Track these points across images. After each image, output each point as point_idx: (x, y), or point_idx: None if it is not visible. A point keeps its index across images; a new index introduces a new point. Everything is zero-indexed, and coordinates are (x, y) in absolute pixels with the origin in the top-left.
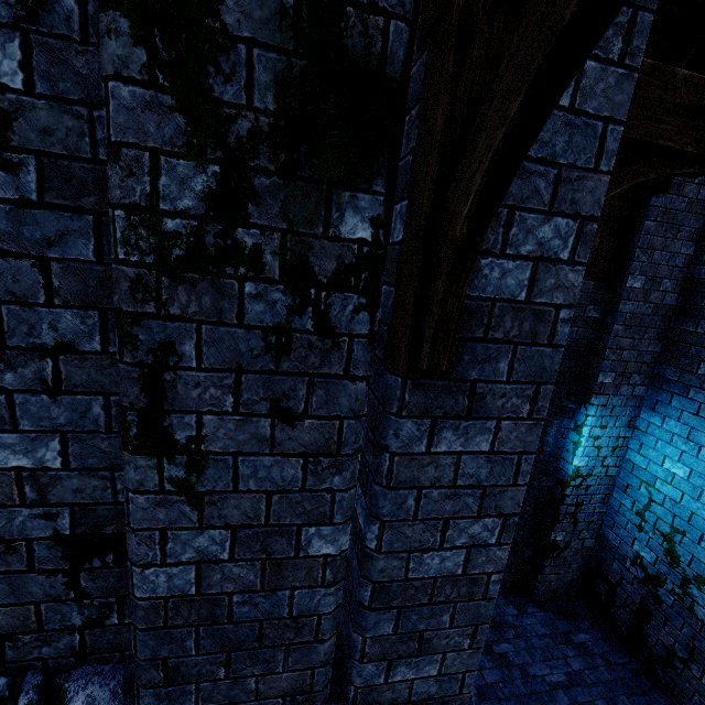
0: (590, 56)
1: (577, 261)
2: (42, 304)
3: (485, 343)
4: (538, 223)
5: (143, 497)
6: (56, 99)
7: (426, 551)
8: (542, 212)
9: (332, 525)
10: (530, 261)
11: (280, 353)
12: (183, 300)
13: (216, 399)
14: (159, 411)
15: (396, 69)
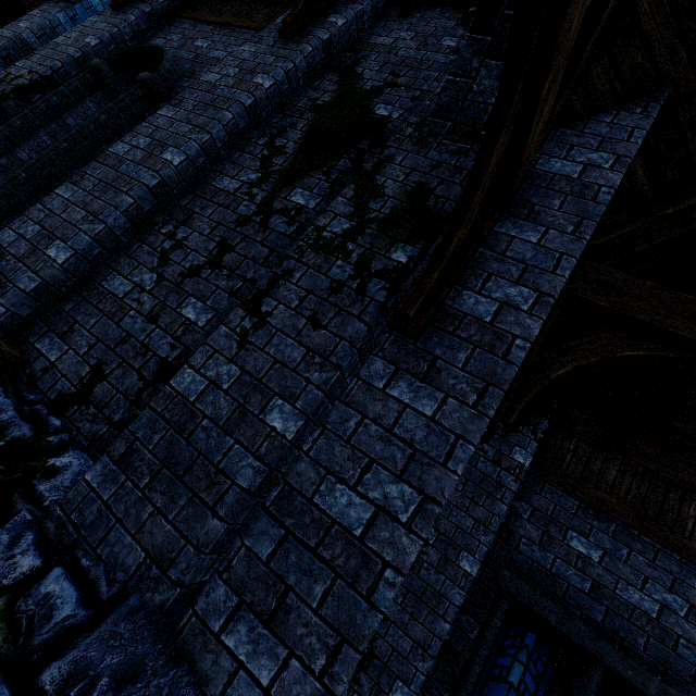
0: (552, 228)
1: (535, 314)
2: (259, 264)
3: (452, 336)
4: (507, 285)
5: (225, 329)
6: (319, 213)
7: (341, 481)
8: (511, 281)
9: (292, 407)
10: (497, 302)
11: (333, 292)
12: (310, 258)
13: (291, 300)
14: (266, 294)
15: (444, 213)
